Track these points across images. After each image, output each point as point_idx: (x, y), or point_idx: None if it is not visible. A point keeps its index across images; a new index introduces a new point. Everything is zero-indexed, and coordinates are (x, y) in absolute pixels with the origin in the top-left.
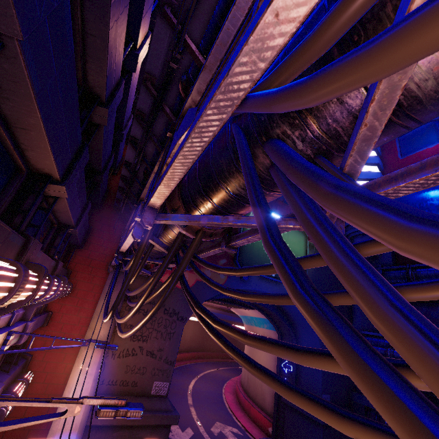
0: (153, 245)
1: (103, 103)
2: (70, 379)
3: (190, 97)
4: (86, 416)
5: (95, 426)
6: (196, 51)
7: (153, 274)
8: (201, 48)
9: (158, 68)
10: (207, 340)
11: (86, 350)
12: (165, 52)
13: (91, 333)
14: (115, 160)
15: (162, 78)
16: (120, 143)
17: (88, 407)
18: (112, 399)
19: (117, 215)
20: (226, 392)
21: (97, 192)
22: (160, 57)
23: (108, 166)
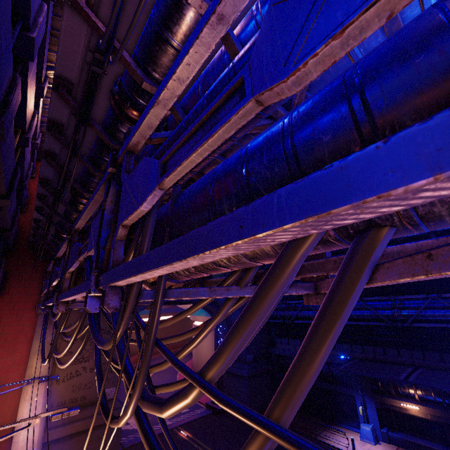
0: (71, 309)
1: (4, 195)
2: (19, 413)
3: (77, 225)
4: (41, 434)
5: (51, 441)
6: (77, 185)
7: (78, 319)
8: (80, 181)
9: (51, 176)
10: (160, 336)
11: (30, 385)
12: (54, 170)
13: (31, 371)
14: (21, 202)
15: (56, 179)
16: (23, 190)
17: (42, 427)
18: (58, 409)
19: (35, 253)
20: (180, 377)
21: (7, 241)
22: (50, 172)
23: (16, 220)
